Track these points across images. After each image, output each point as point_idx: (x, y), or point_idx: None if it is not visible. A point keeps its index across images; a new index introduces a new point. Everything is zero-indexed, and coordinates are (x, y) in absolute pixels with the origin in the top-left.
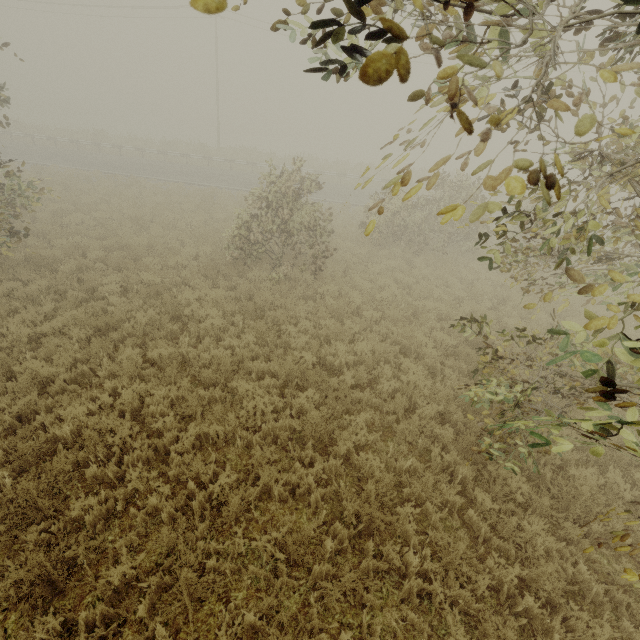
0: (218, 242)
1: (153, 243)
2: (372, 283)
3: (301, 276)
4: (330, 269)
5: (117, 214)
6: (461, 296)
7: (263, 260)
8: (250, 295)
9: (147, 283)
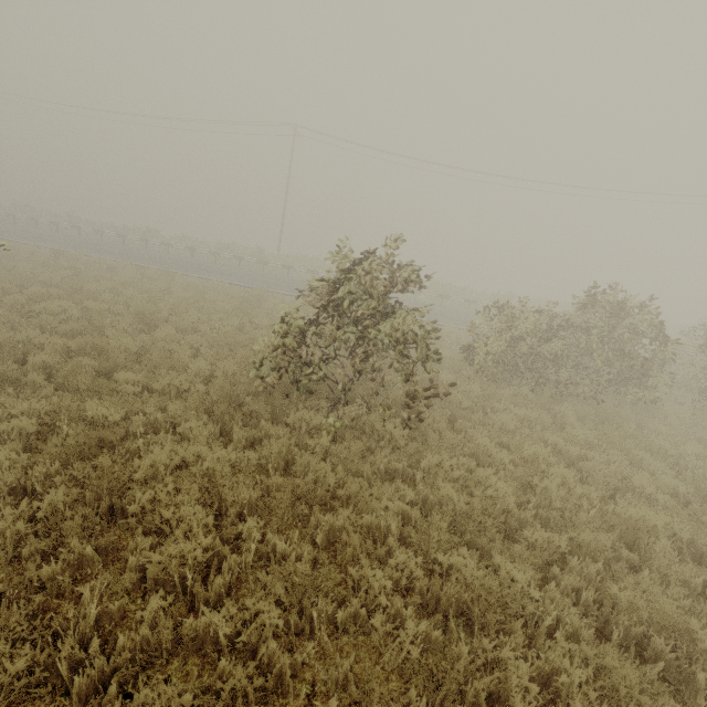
0: (251, 356)
1: (149, 349)
2: (511, 452)
3: (383, 428)
4: (429, 416)
5: (120, 307)
6: (680, 492)
7: (317, 392)
8: (287, 460)
9: (94, 421)
